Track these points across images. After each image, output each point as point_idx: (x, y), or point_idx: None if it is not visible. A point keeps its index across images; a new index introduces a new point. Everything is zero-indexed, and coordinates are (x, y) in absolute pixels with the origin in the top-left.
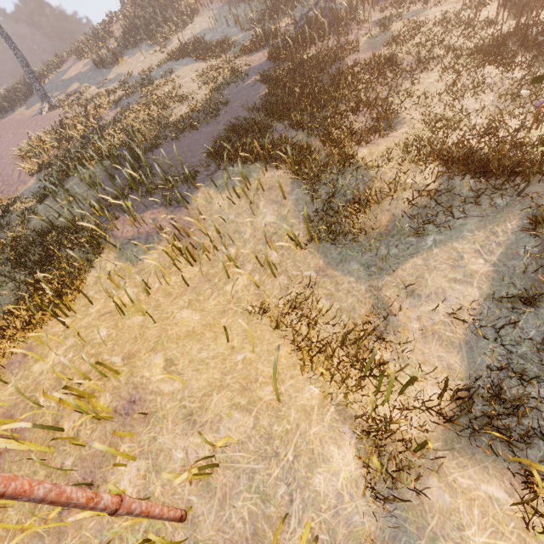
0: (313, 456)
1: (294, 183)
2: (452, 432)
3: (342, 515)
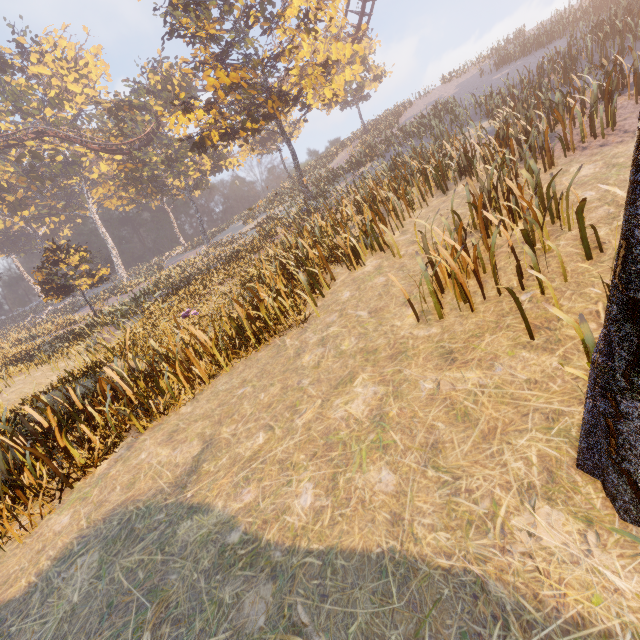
0: None
1: None
2: None
3: None
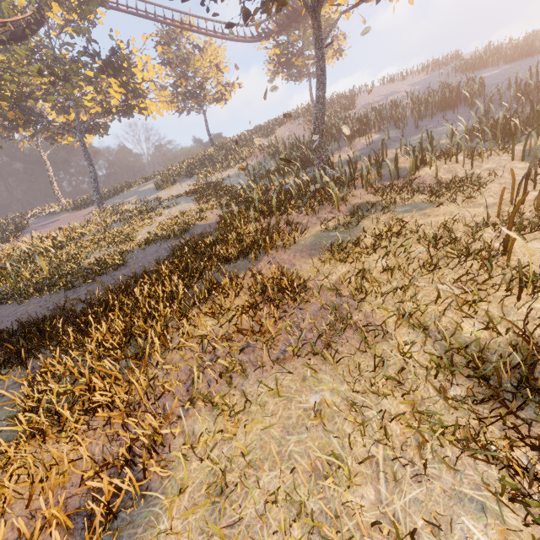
0: None
1: None
2: None
3: None
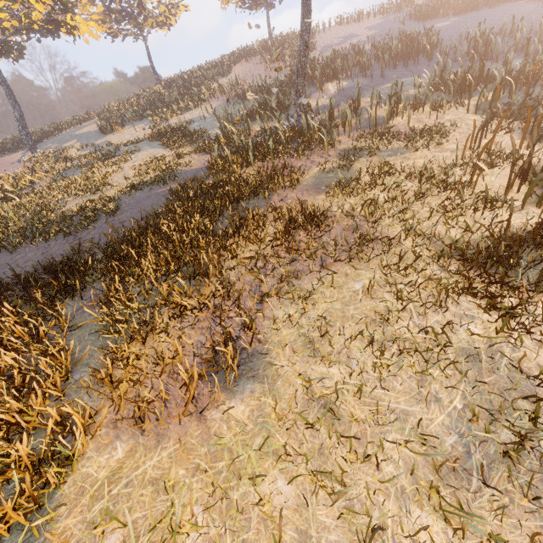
0: None
1: None
2: None
3: None
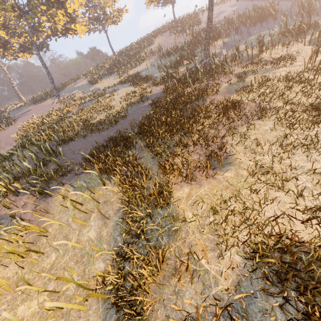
0: None
1: (122, 203)
2: None
3: None
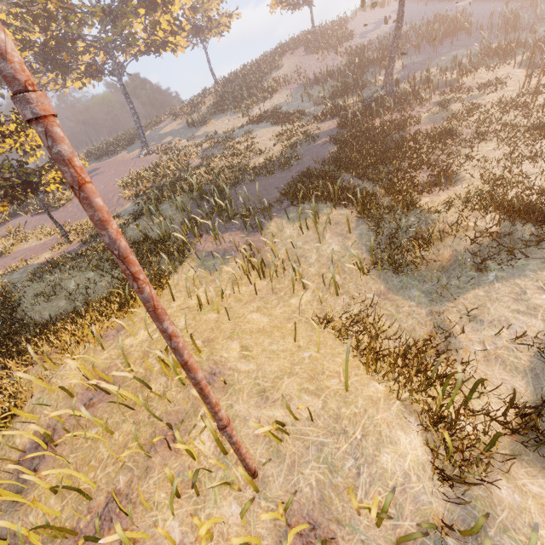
0: (380, 437)
1: (359, 220)
2: (519, 445)
3: (409, 493)
